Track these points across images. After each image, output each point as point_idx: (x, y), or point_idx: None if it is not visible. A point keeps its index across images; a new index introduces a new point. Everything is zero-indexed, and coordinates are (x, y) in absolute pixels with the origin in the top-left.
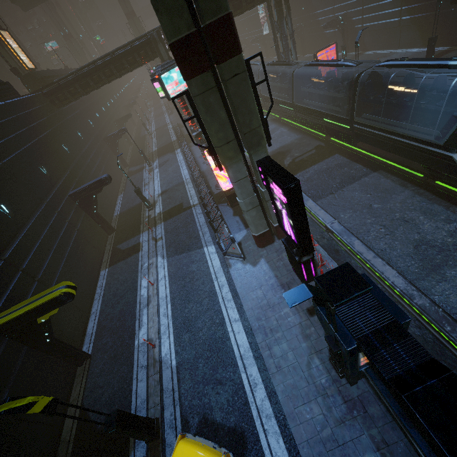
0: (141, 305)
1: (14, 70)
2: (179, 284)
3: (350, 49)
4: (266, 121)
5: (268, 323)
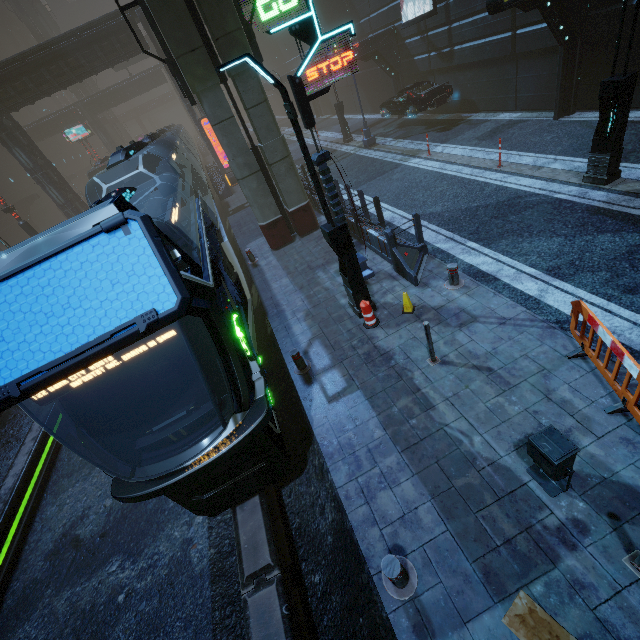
0: None
1: None
2: None
3: (324, 111)
4: None
5: None
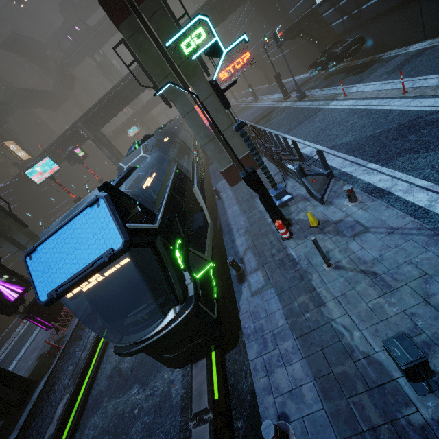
0: (9, 340)
1: (15, 164)
2: (31, 324)
3: (273, 80)
4: (11, 214)
5: (23, 364)
